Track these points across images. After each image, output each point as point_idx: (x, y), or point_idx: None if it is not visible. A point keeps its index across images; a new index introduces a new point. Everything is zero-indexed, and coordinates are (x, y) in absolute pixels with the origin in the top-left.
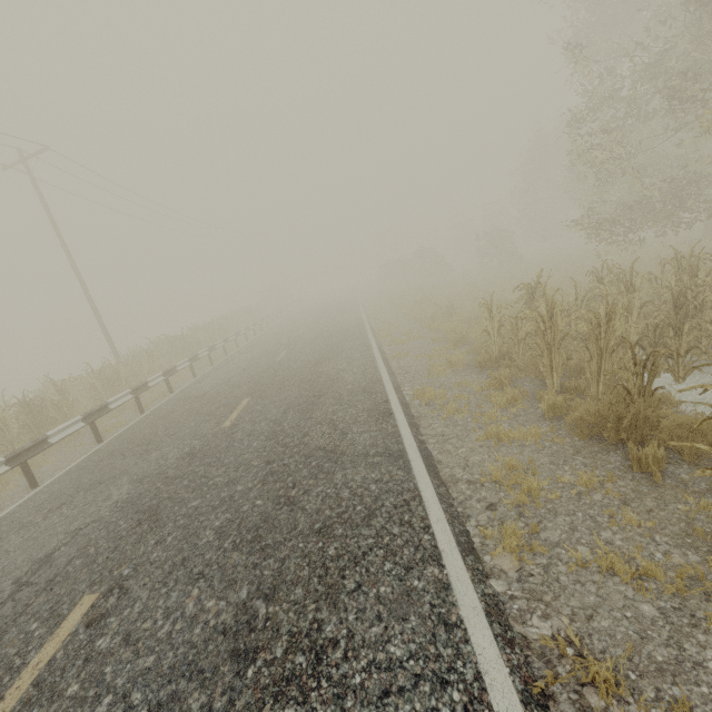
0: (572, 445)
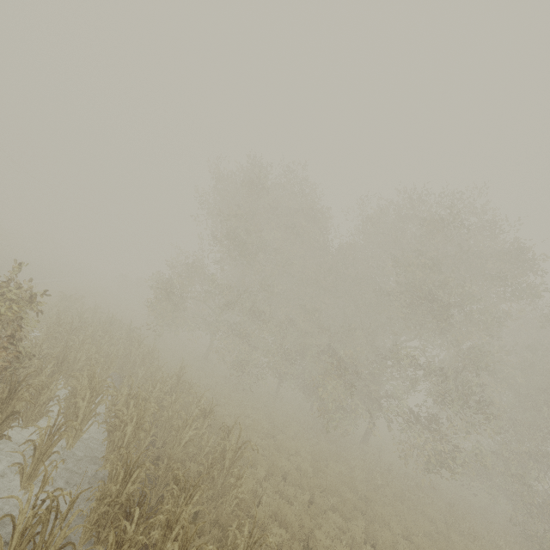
0: None
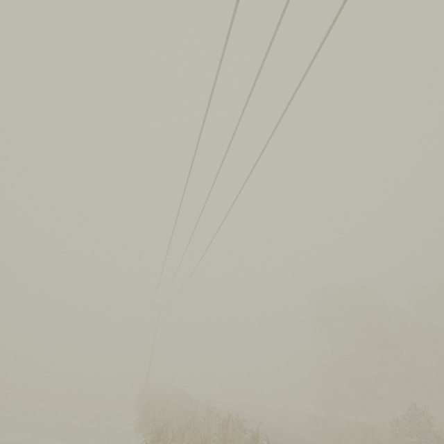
0: None
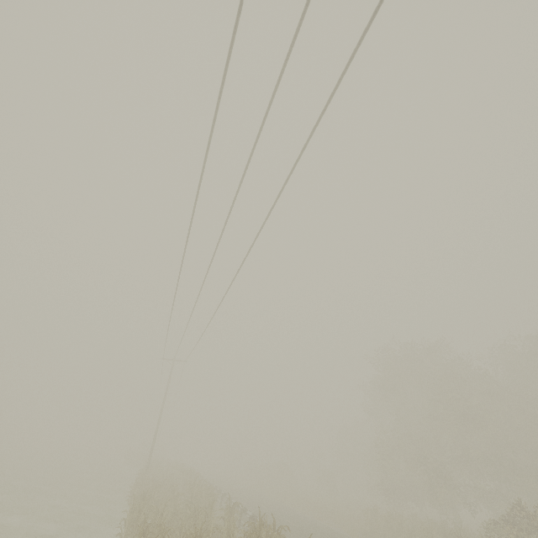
0: None
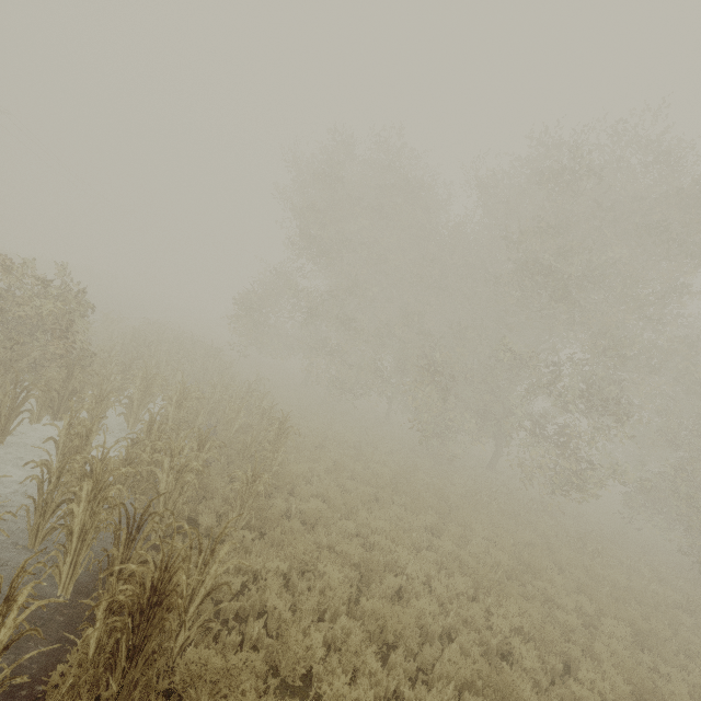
0: None
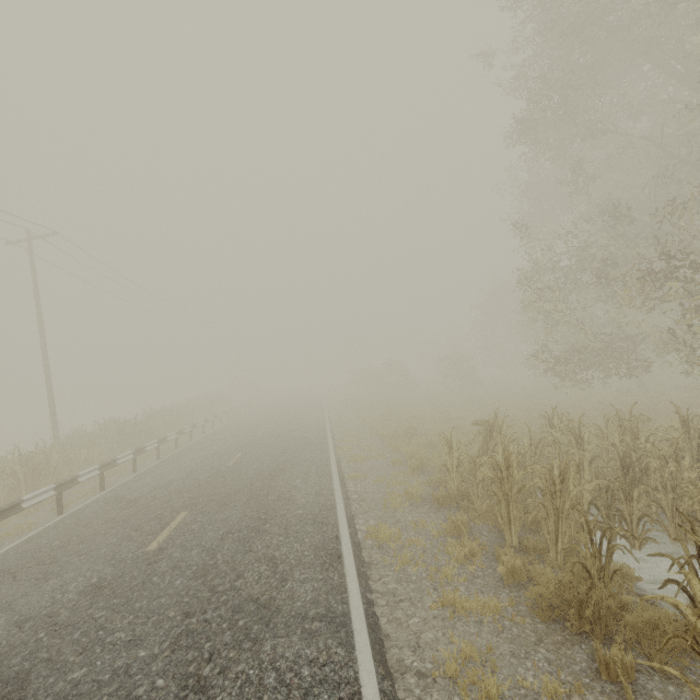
0: (533, 629)
